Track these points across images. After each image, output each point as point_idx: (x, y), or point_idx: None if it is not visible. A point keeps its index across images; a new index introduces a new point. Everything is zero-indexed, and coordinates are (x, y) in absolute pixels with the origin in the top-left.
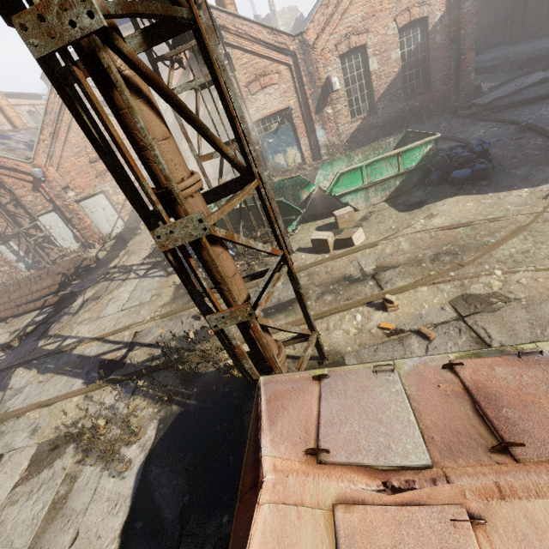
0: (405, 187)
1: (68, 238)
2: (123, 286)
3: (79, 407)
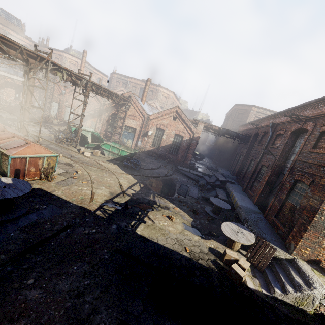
0: (119, 159)
1: (55, 112)
2: (43, 128)
3: None
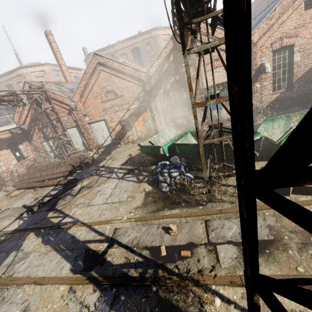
0: None
1: (79, 143)
2: (108, 182)
3: (63, 299)
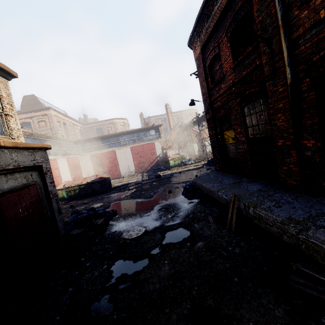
0: None
1: (196, 151)
2: None
3: None
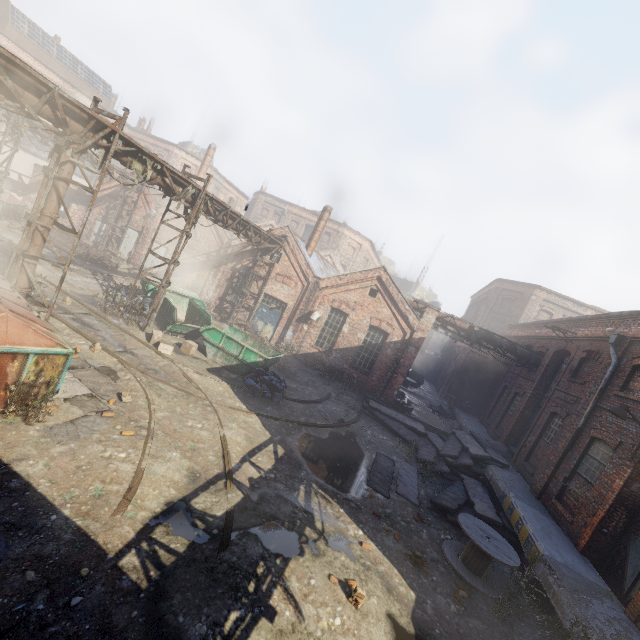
0: (237, 370)
1: (128, 249)
2: (89, 278)
3: None
